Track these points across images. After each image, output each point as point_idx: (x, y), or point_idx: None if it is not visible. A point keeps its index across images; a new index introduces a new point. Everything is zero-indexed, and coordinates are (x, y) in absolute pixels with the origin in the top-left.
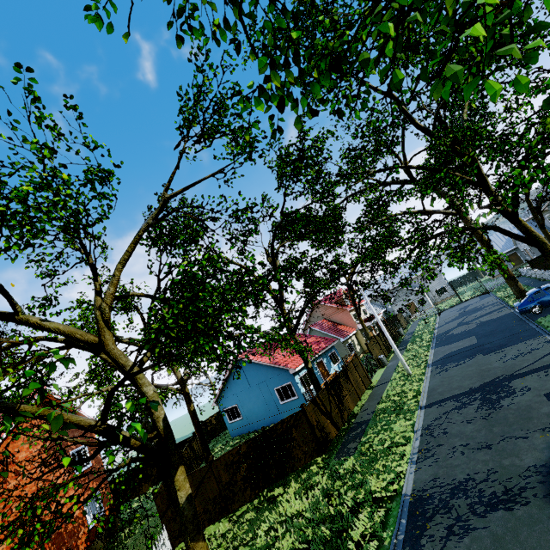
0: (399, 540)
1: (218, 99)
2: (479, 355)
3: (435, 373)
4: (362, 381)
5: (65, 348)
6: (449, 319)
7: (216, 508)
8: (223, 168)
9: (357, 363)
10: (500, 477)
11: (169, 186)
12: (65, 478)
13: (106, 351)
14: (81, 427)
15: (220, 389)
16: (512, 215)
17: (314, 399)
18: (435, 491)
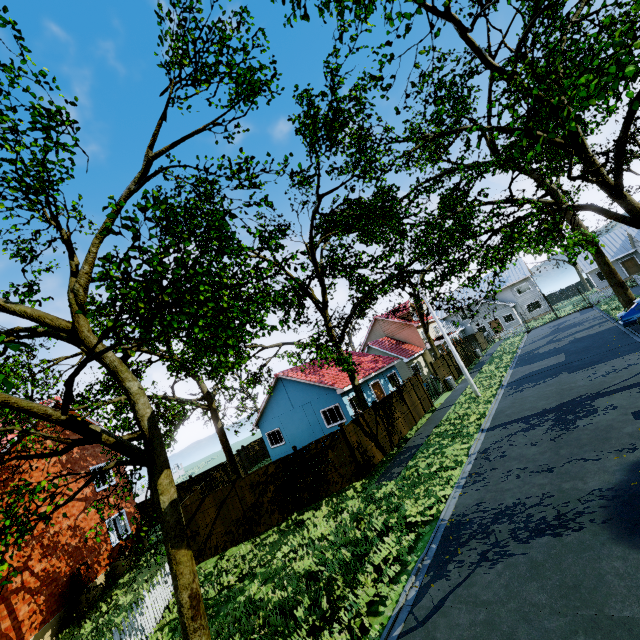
0: (424, 565)
1: (214, 25)
2: (564, 373)
3: (507, 394)
4: (421, 404)
5: (37, 336)
6: (538, 337)
7: (239, 530)
8: (219, 117)
9: (417, 383)
10: (555, 501)
11: (154, 142)
12: (84, 493)
13: (80, 338)
14: (34, 414)
15: (260, 411)
16: (615, 188)
17: (356, 418)
18: (476, 515)
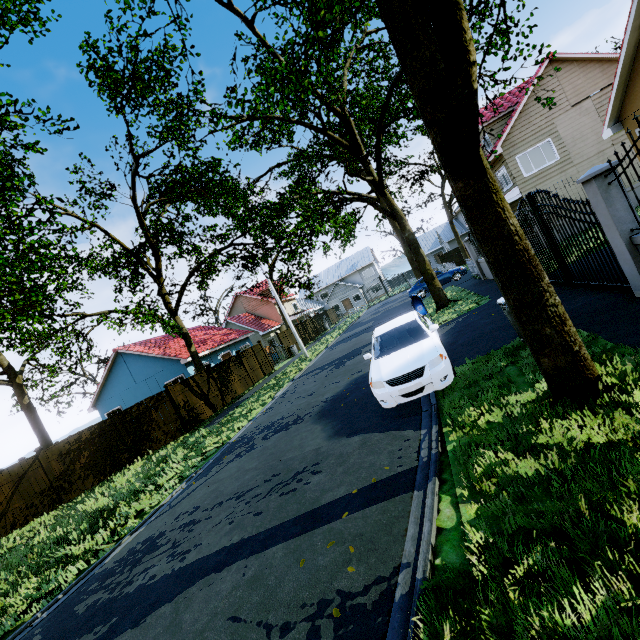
0: (197, 474)
1: None
2: (364, 334)
3: (325, 353)
4: (261, 368)
5: None
6: (370, 311)
7: (44, 501)
8: None
9: (259, 350)
10: (301, 411)
11: None
12: None
13: None
14: None
15: (98, 390)
16: (379, 187)
17: (185, 380)
18: (251, 433)
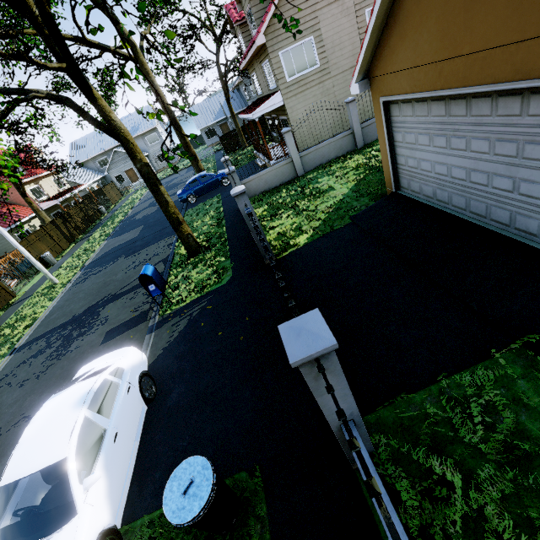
0: None
1: None
2: (123, 257)
3: (75, 283)
4: None
5: None
6: (151, 195)
7: None
8: None
9: None
10: None
11: None
12: None
13: None
14: None
15: None
16: (80, 85)
17: None
18: None
